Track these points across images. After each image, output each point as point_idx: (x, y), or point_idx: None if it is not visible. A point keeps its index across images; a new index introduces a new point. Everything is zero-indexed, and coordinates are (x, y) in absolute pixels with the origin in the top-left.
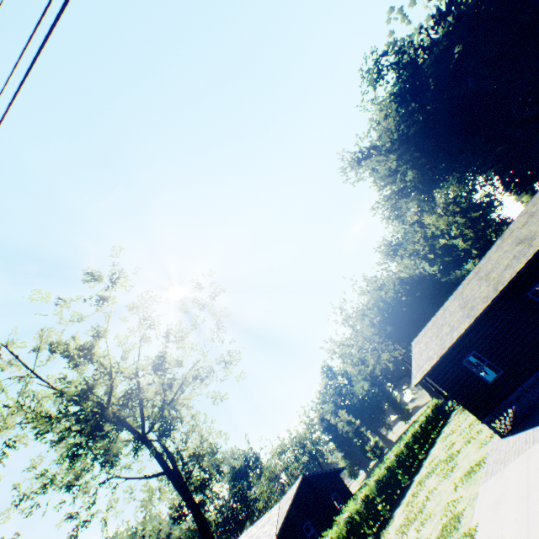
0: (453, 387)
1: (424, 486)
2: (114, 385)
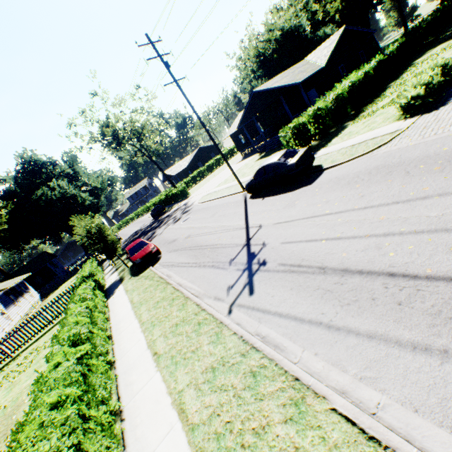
0: (235, 142)
1: (232, 160)
2: (119, 132)
